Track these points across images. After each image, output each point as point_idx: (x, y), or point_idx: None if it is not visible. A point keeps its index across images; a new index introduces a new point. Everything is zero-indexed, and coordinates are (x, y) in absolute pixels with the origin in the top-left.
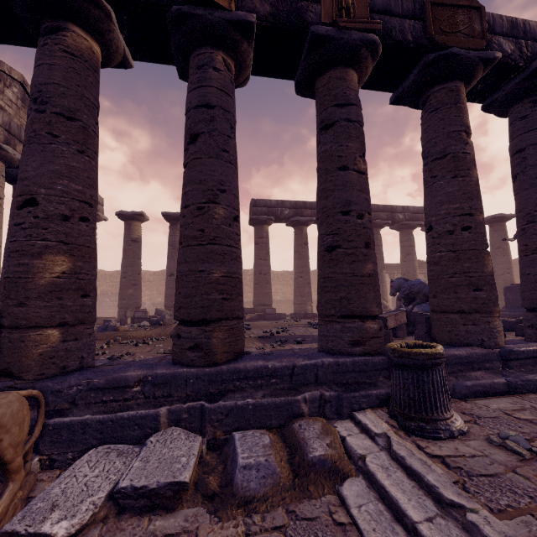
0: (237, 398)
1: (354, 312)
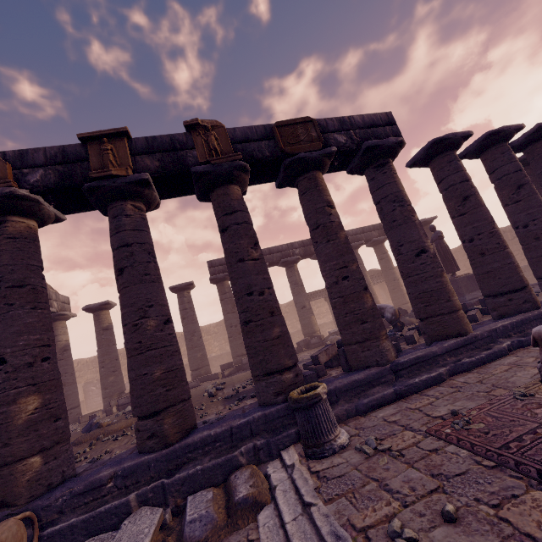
0: (190, 468)
1: (272, 369)
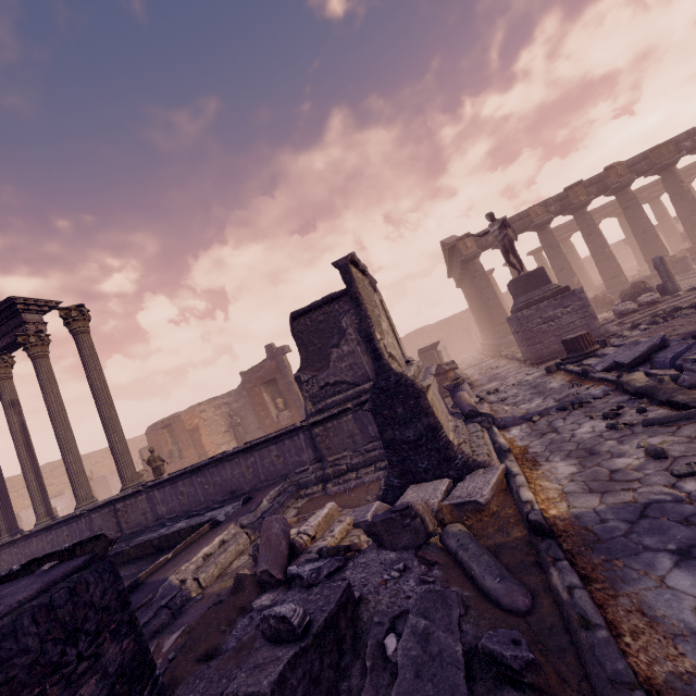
0: None
1: None
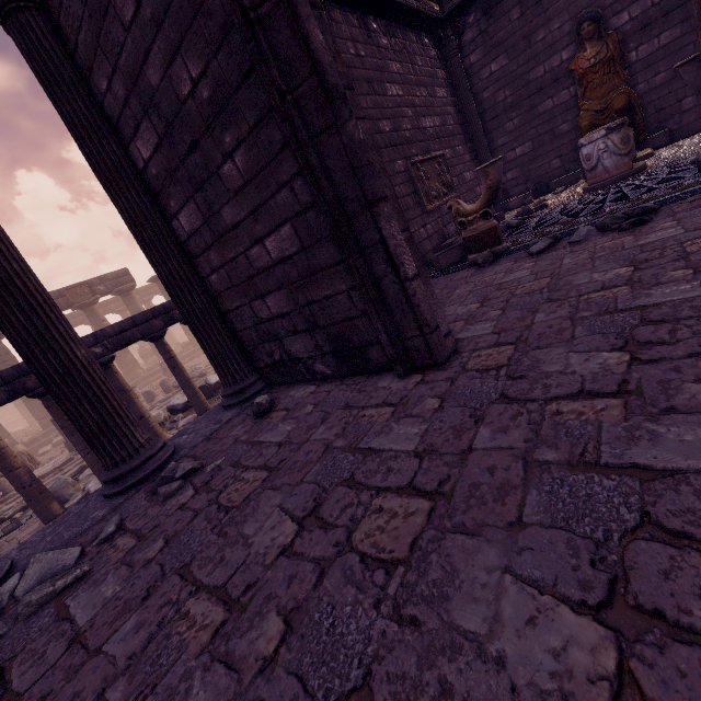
0: None
1: None
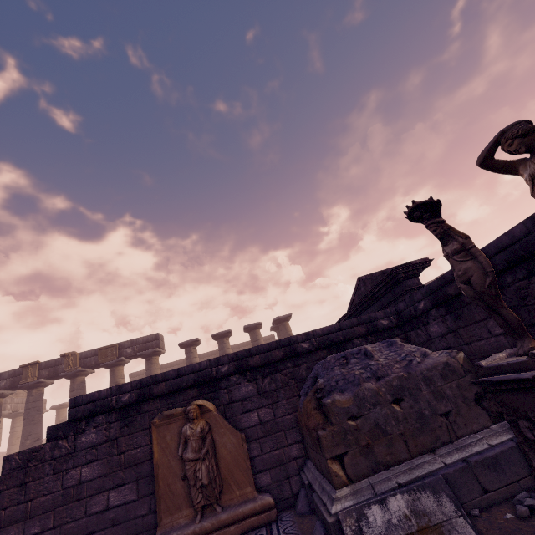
0: None
1: None
